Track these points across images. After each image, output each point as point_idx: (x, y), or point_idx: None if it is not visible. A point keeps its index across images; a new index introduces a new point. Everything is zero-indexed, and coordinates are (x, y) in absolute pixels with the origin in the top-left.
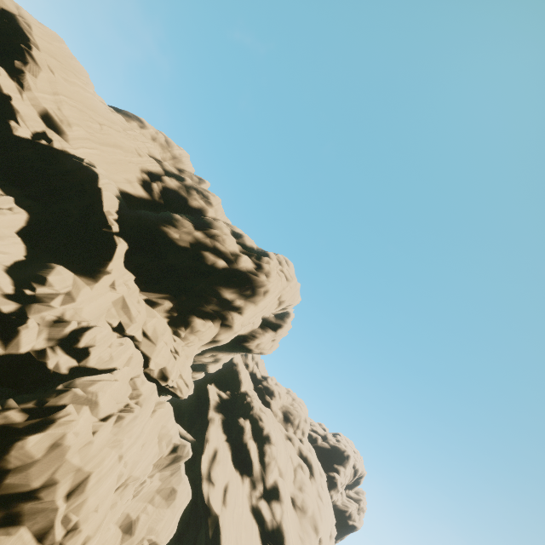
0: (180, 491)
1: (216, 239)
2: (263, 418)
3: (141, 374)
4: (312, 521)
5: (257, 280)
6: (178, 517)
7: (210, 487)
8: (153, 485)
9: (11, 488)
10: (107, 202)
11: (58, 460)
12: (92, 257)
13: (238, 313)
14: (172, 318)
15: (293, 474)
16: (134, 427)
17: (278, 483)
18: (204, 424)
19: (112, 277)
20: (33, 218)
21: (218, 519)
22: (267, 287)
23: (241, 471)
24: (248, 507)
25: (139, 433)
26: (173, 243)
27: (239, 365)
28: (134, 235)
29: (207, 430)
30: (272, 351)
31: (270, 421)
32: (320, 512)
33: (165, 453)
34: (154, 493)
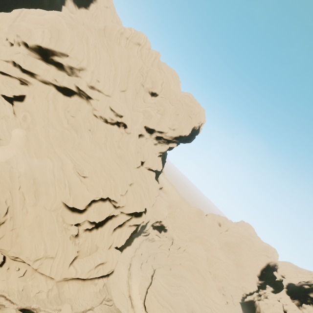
0: None
1: (309, 282)
2: None
3: (277, 304)
4: None
5: None
6: None
7: None
8: None
9: (257, 310)
10: (283, 283)
11: (260, 306)
12: (279, 292)
13: None
14: (298, 304)
15: None
16: (271, 308)
17: None
18: None
19: (280, 293)
20: (274, 290)
21: None
22: None
23: None
24: None
25: (274, 311)
26: (296, 286)
27: None
28: (290, 288)
29: None
30: None
31: None
32: None
33: None
34: None
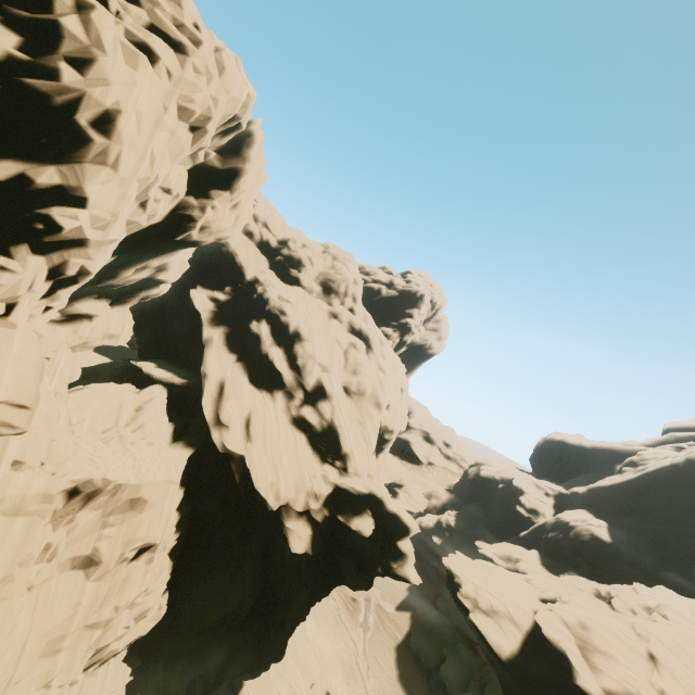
0: (149, 493)
1: None
2: (286, 310)
3: None
4: (372, 400)
5: (41, 91)
6: (170, 504)
7: (223, 432)
8: (88, 521)
9: None
10: None
11: None
12: None
13: (65, 205)
14: None
15: (343, 360)
16: None
17: (322, 381)
18: (201, 349)
19: None
20: None
21: (244, 458)
22: (90, 104)
23: (269, 388)
24: (287, 422)
25: None
26: None
27: (230, 244)
28: None
29: (203, 361)
30: (240, 227)
31: (298, 310)
32: (382, 385)
33: (57, 506)
34: (102, 520)
